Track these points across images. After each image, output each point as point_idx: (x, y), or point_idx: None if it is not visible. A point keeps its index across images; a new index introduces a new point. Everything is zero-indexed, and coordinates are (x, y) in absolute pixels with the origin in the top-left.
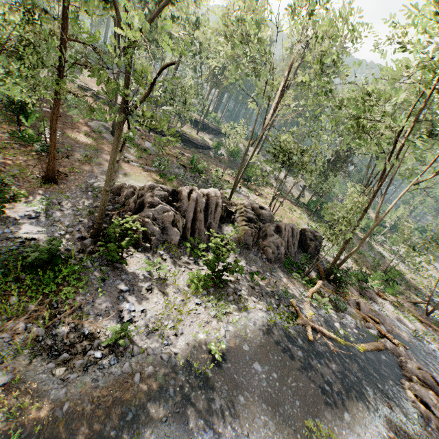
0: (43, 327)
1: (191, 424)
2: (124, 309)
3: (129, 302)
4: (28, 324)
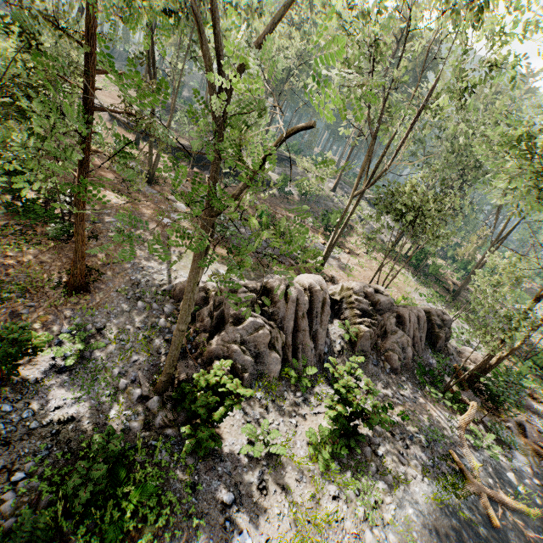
0: None
1: None
2: None
3: (242, 532)
4: None
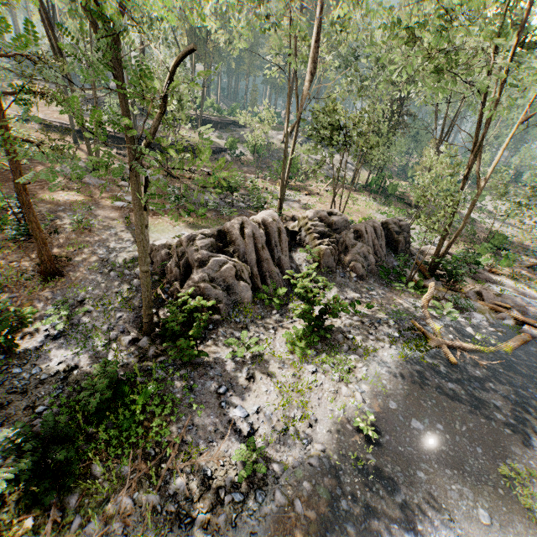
0: (155, 492)
1: (387, 536)
2: (235, 418)
3: (236, 407)
4: (133, 494)
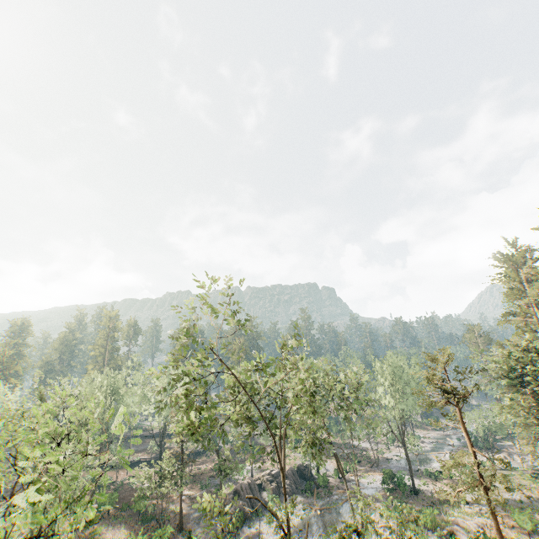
0: None
1: None
2: None
3: None
4: None
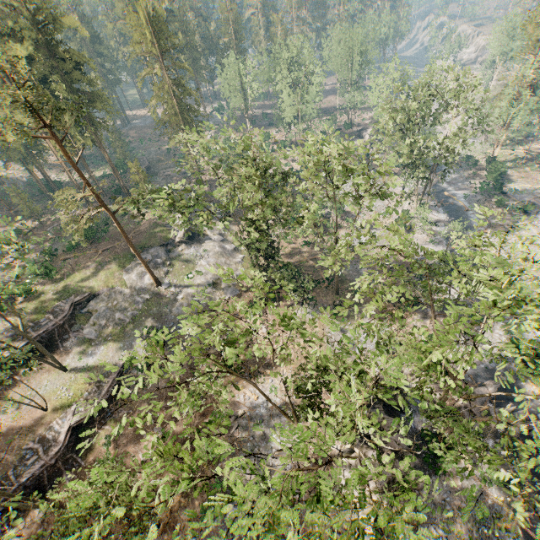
0: None
1: None
2: None
3: None
4: None
